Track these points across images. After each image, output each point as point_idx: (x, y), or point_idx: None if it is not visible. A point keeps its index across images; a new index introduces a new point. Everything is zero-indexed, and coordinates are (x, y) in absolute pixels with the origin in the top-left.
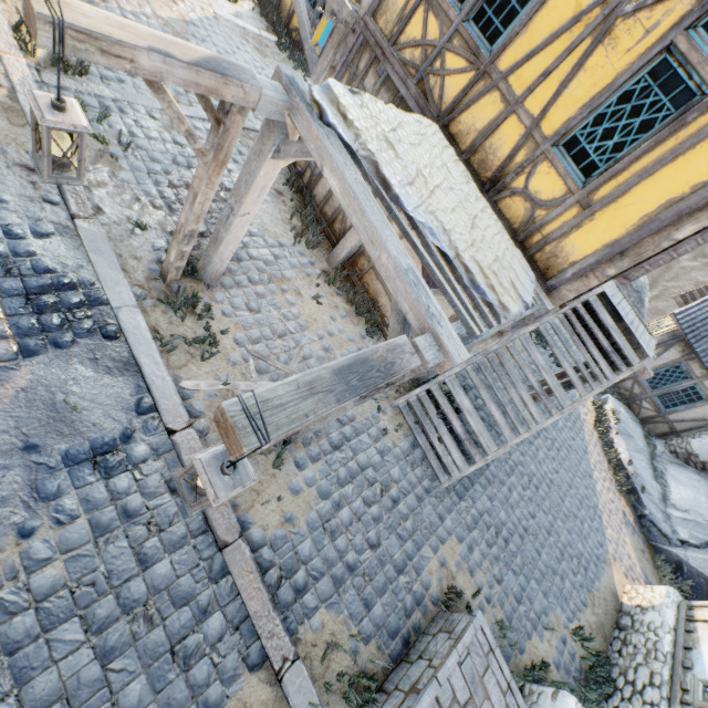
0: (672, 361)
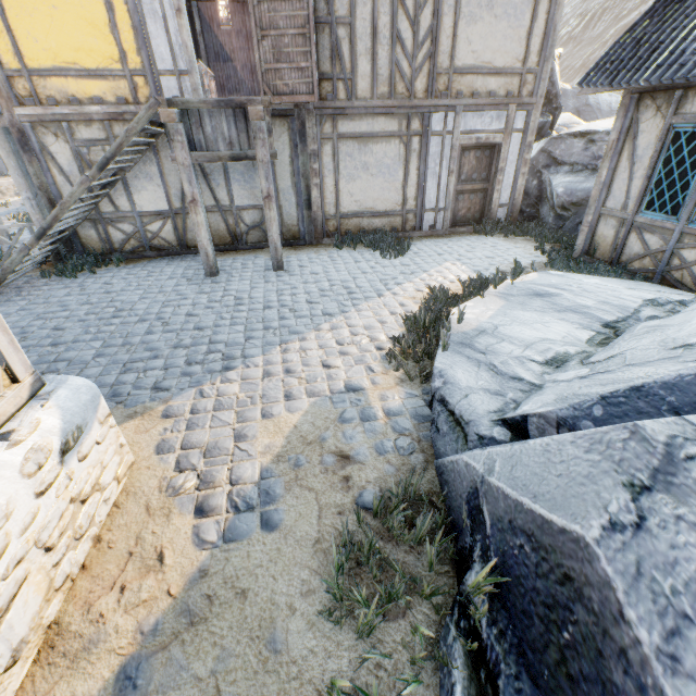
0: (658, 140)
